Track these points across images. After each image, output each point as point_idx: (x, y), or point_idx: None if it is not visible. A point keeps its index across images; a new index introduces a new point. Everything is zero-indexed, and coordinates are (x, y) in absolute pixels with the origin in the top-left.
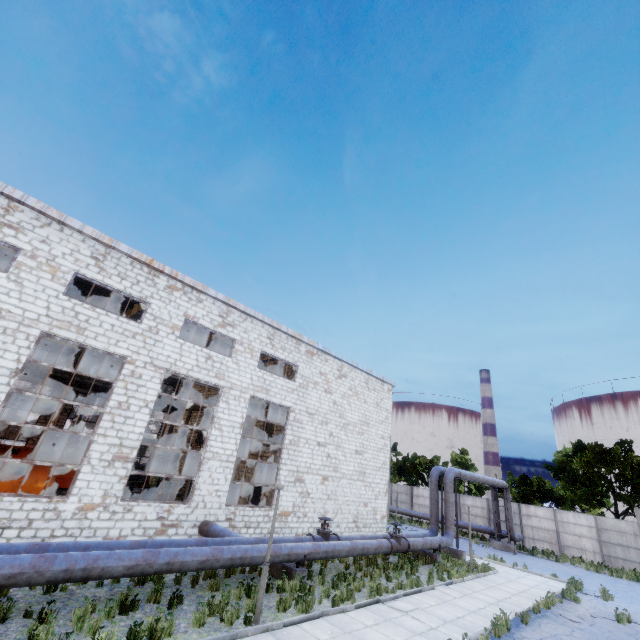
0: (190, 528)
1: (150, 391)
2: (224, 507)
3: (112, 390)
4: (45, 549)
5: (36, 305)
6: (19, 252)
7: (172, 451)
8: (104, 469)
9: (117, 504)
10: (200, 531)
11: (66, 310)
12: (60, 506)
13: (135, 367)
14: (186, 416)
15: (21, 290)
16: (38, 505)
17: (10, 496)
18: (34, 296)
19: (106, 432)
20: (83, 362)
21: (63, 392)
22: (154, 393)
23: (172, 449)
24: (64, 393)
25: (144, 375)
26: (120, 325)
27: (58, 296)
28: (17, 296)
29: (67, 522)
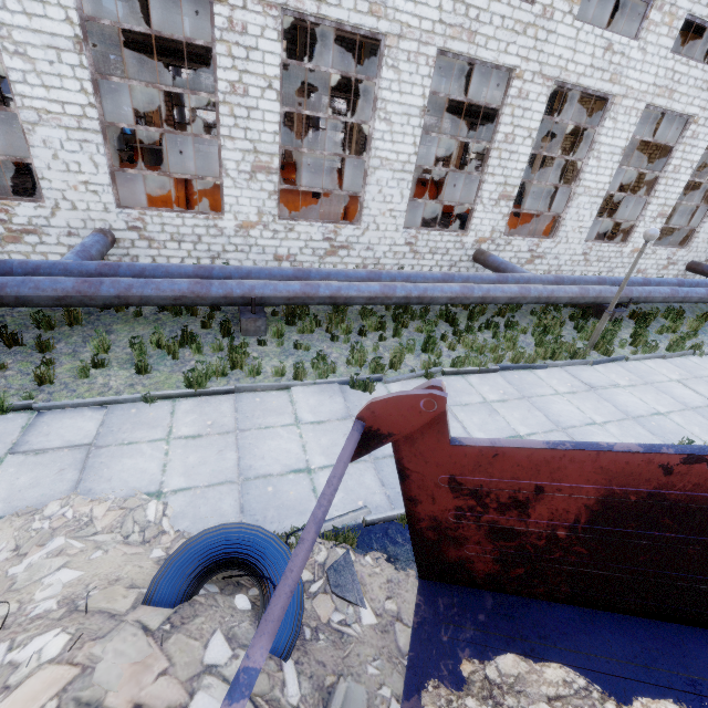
0: (681, 266)
1: (698, 151)
2: (707, 252)
3: (670, 155)
4: (683, 283)
5: (649, 74)
6: (649, 5)
7: (548, 181)
8: (649, 224)
9: (649, 249)
10: (689, 269)
11: (667, 72)
12: (623, 250)
13: (696, 127)
14: (569, 142)
15: (643, 59)
16: (614, 249)
17: (601, 243)
18: (649, 63)
19: (659, 195)
20: (475, 87)
21: (462, 125)
22: (700, 153)
23: (548, 179)
24: (465, 127)
25: (700, 134)
26: (701, 77)
27: (666, 56)
28: (639, 68)
29: (623, 259)
